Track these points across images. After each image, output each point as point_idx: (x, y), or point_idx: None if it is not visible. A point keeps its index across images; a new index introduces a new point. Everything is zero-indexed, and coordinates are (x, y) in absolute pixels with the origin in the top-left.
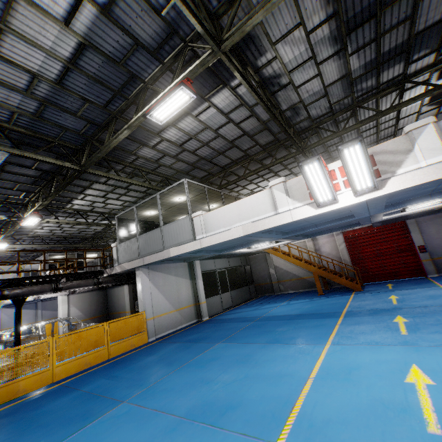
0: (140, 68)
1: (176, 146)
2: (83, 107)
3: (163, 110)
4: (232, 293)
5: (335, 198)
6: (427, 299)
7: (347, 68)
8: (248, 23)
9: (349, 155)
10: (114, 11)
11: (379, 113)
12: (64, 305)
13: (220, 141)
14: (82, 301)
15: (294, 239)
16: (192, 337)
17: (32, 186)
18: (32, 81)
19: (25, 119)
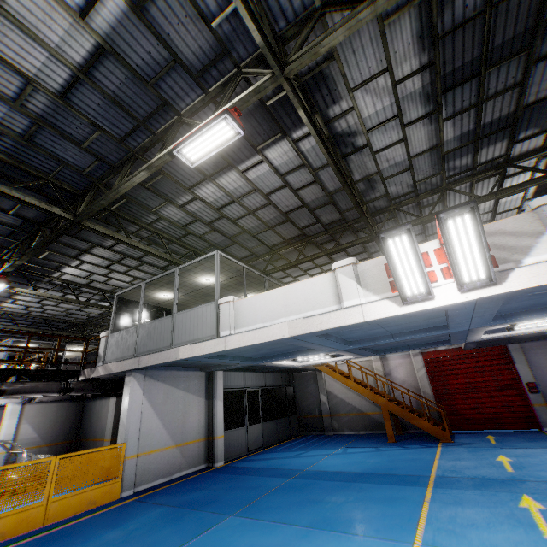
0: (176, 95)
1: (212, 210)
2: (92, 136)
3: (197, 147)
4: (264, 425)
5: (431, 292)
6: None
7: (439, 137)
8: (324, 42)
9: (454, 229)
10: (149, 10)
11: (476, 199)
12: (13, 419)
13: (271, 211)
14: (43, 415)
15: (358, 355)
16: (191, 497)
17: (7, 238)
18: (26, 88)
19: (9, 141)
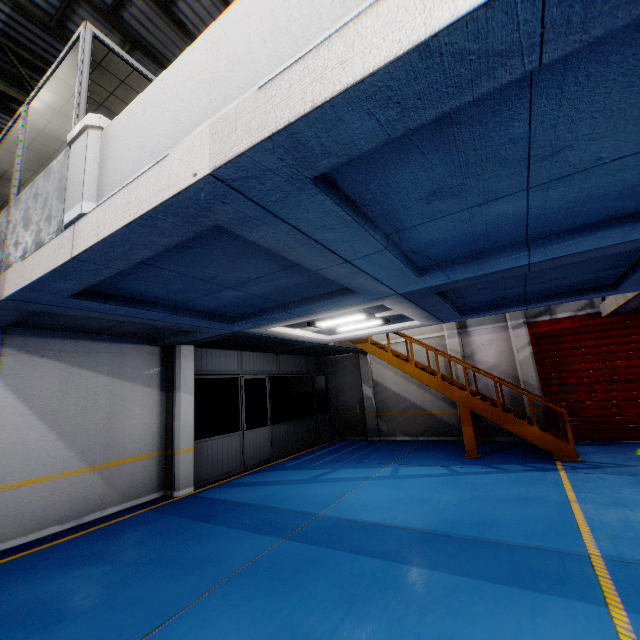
0: None
1: None
2: None
3: None
4: (275, 429)
5: None
6: None
7: None
8: None
9: None
10: None
11: None
12: None
13: None
14: None
15: (429, 317)
16: (54, 586)
17: None
18: None
19: None
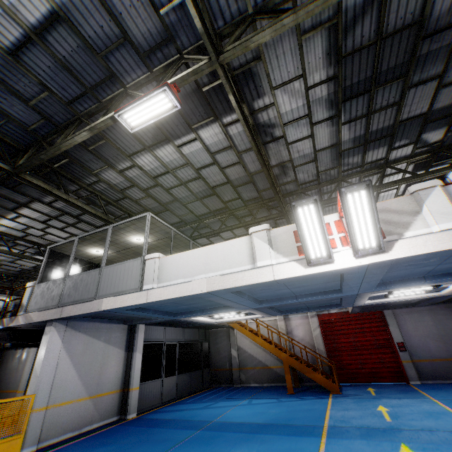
0: (123, 69)
1: (149, 178)
2: (40, 95)
3: (137, 114)
4: (179, 377)
5: (331, 256)
6: (427, 417)
7: (338, 138)
8: (254, 38)
9: (352, 202)
10: None
11: None
12: None
13: (200, 184)
14: None
15: (266, 314)
16: (96, 451)
17: None
18: None
19: None
